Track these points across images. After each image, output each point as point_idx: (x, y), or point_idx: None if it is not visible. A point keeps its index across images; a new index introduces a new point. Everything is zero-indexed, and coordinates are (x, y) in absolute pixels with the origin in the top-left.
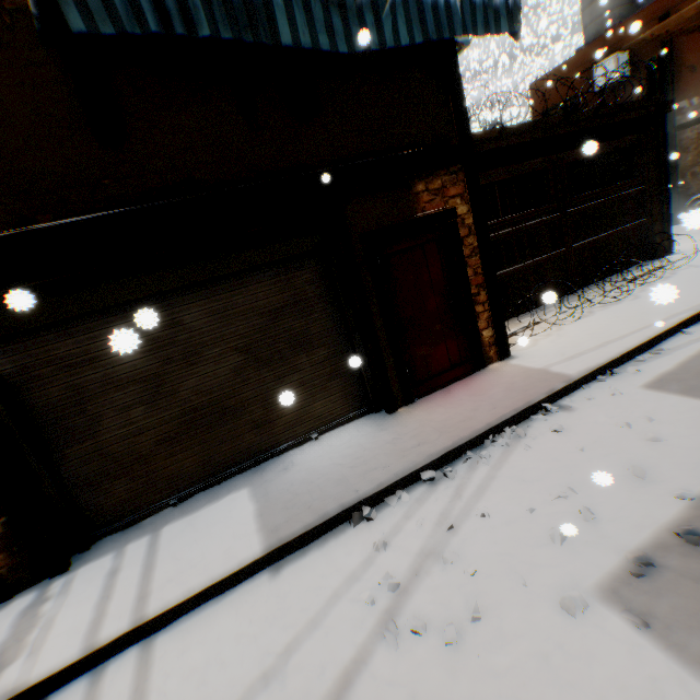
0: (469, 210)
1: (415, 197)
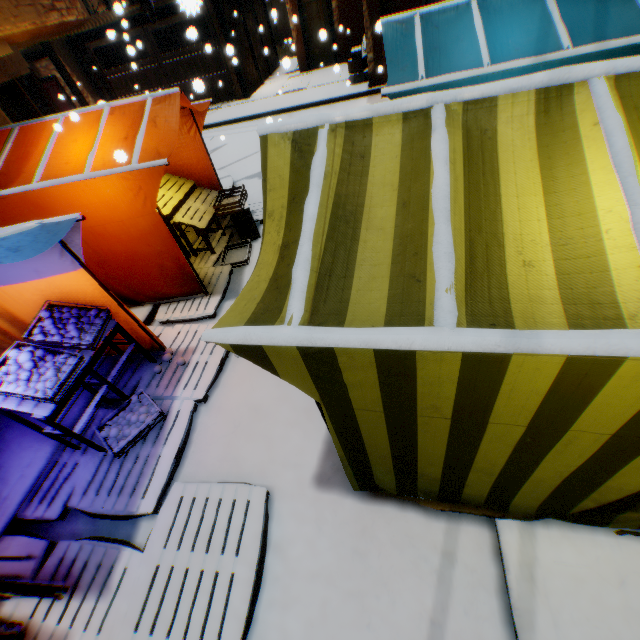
0: (62, 77)
1: (40, 71)
